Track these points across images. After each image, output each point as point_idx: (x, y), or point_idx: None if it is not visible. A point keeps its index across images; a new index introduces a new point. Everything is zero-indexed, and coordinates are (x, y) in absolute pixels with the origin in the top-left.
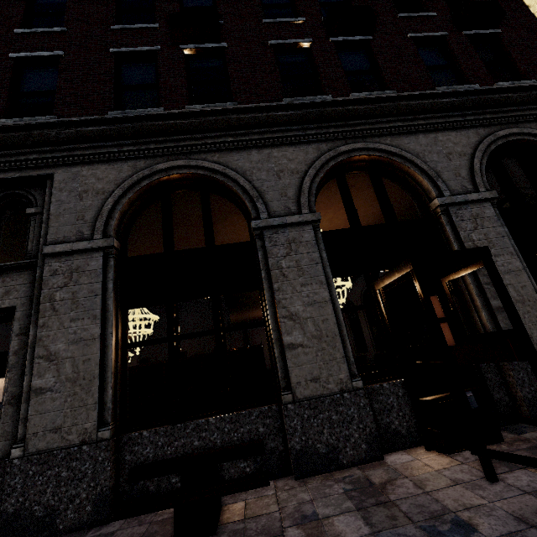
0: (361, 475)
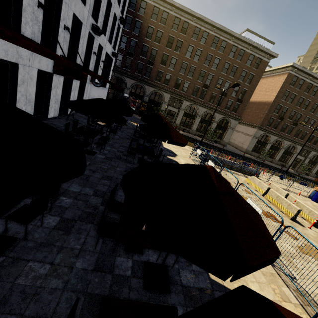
0: (312, 177)
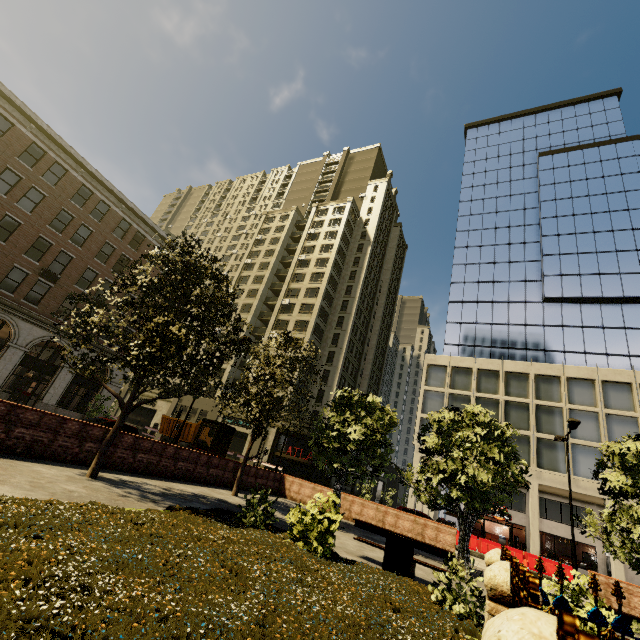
0: None
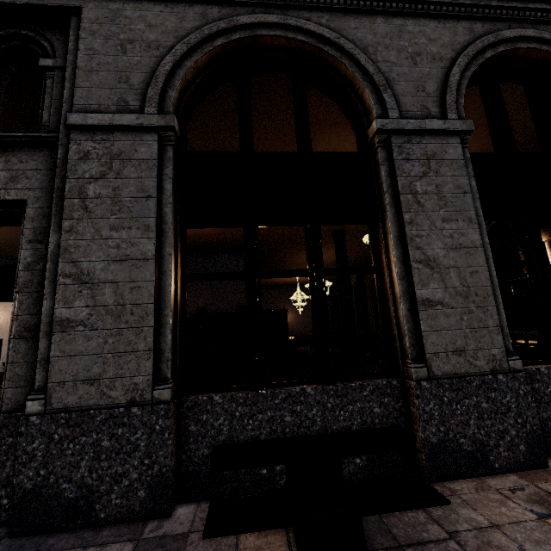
0: (537, 489)
